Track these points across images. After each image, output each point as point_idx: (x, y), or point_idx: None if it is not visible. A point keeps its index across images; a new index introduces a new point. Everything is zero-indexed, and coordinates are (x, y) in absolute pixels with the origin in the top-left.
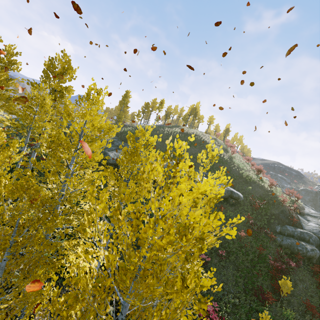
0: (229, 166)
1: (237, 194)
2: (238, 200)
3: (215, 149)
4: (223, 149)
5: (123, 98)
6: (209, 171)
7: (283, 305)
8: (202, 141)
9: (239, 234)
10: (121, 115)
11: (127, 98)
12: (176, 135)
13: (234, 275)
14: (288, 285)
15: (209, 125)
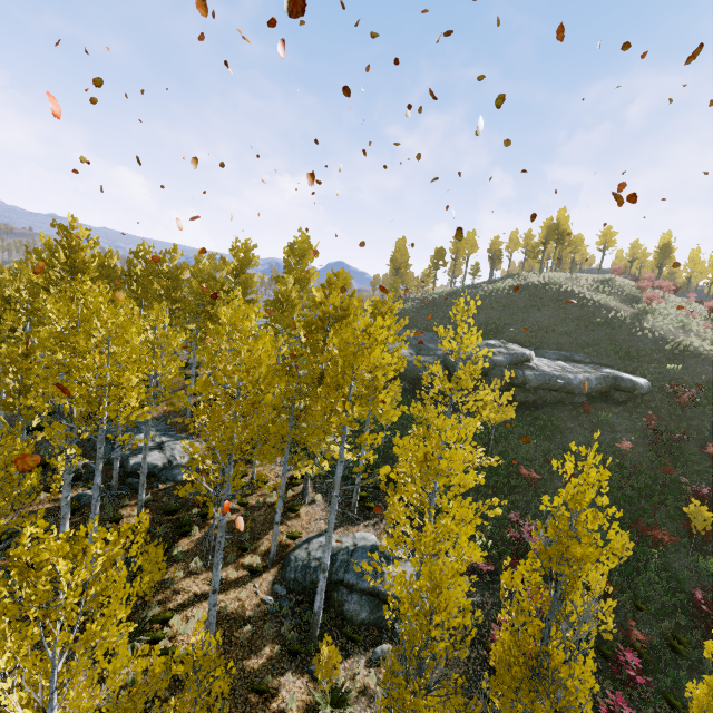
0: (628, 331)
1: (630, 380)
2: (635, 393)
3: (471, 302)
4: (626, 298)
5: (396, 254)
6: (574, 350)
7: (710, 558)
8: (562, 294)
9: (620, 448)
10: (396, 284)
11: (401, 251)
12: (502, 294)
13: (595, 503)
14: (702, 514)
15: (603, 252)
